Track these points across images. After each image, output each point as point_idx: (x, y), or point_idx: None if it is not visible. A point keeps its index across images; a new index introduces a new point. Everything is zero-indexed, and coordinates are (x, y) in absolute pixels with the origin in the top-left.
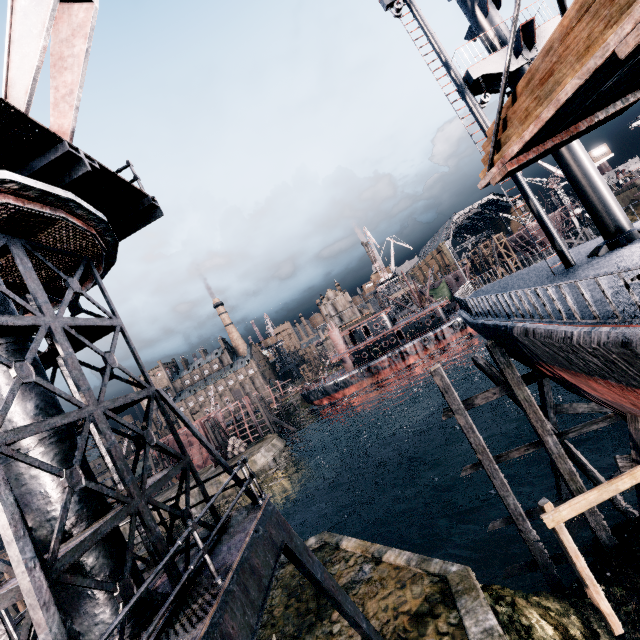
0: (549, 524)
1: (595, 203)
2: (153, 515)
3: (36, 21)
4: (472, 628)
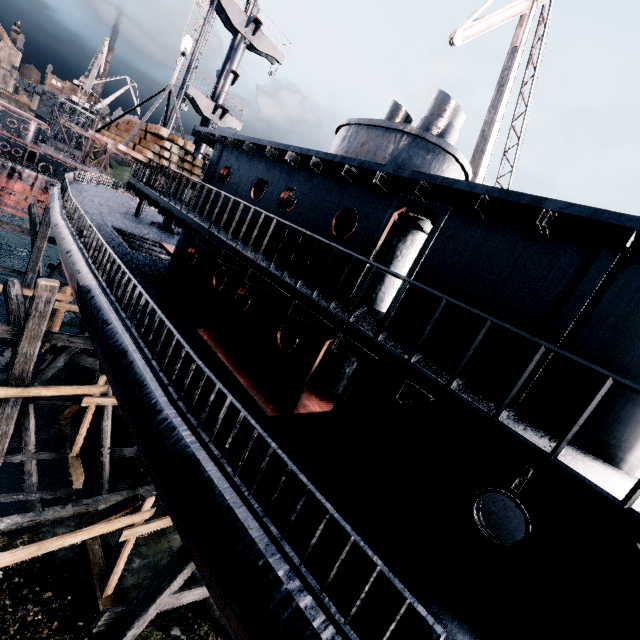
0: None
1: None
2: None
3: None
4: None
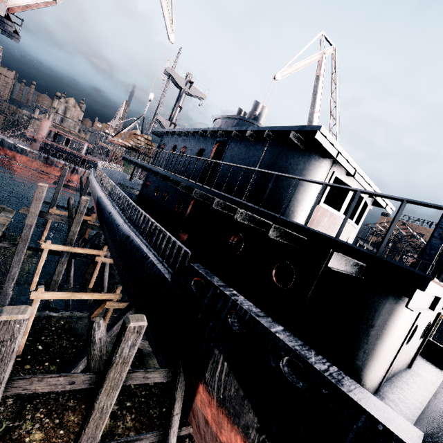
0: (50, 211)
1: None
2: None
3: None
4: (3, 214)
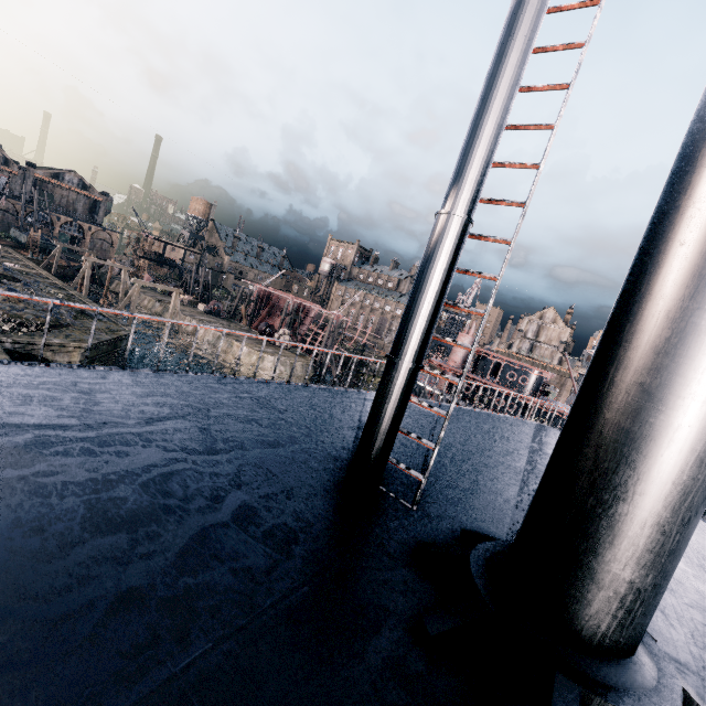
0: None
1: (589, 409)
2: (181, 319)
3: None
4: None
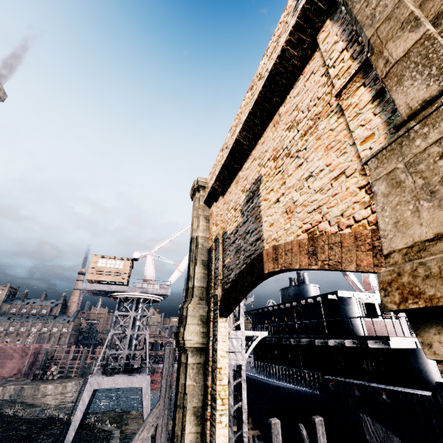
0: None
1: None
2: None
3: (175, 277)
4: None
